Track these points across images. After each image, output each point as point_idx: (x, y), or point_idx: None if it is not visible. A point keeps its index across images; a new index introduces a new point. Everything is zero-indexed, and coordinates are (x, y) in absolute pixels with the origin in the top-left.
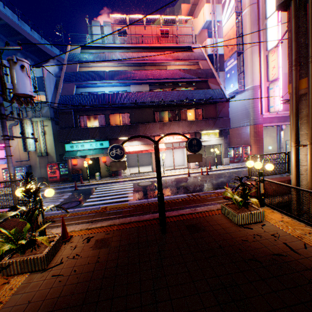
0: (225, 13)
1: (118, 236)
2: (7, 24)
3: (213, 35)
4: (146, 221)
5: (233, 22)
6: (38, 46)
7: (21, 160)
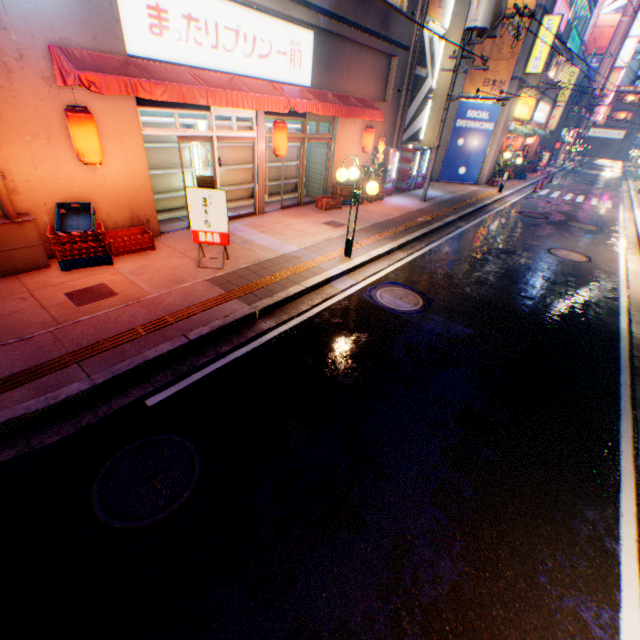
0: (611, 4)
1: None
2: None
3: None
4: None
5: (614, 24)
6: None
7: None
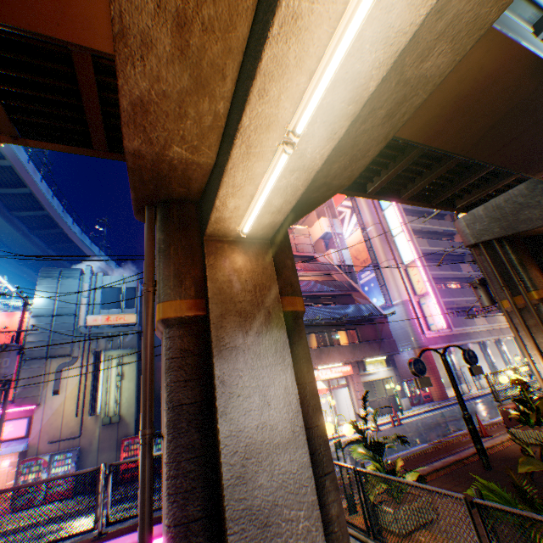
0: (347, 227)
1: (444, 483)
2: (46, 215)
3: (330, 245)
4: (445, 466)
5: (360, 236)
6: (76, 242)
7: (61, 436)
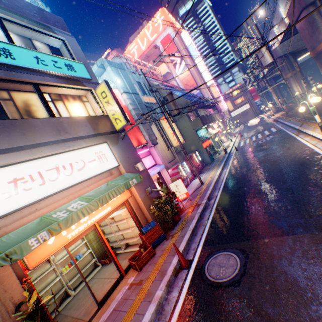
0: (178, 69)
1: None
2: None
3: None
4: None
5: (188, 73)
6: None
7: (169, 160)
